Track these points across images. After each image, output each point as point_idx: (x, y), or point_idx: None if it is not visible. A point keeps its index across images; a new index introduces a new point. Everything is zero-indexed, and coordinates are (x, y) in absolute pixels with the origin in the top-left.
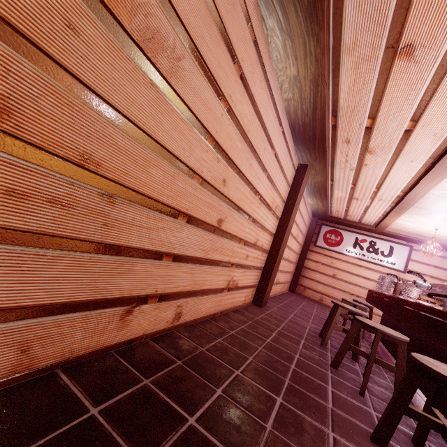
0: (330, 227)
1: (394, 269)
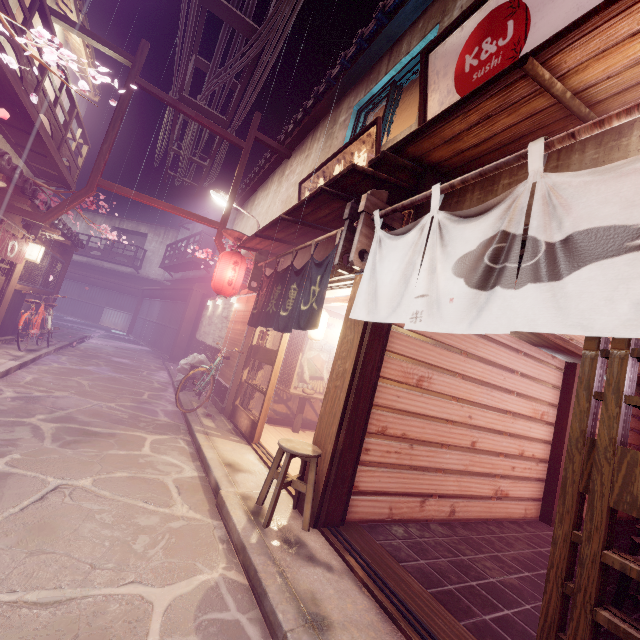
0: None
1: None
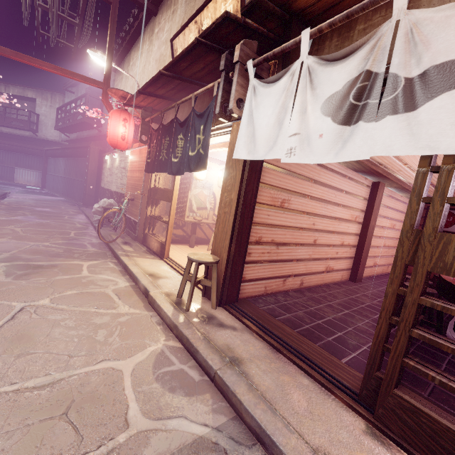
0: None
1: None
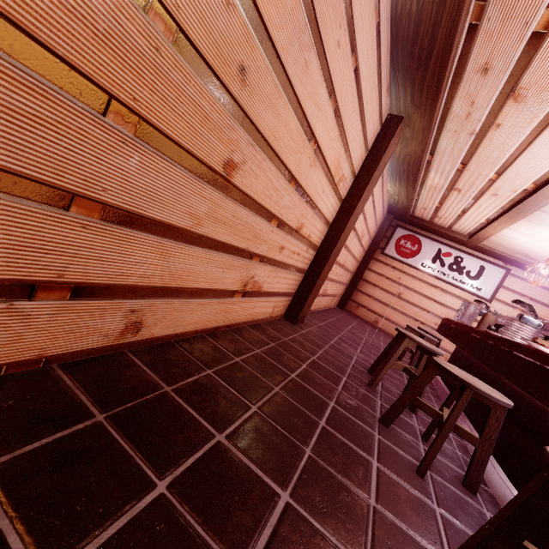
0: (408, 231)
1: (478, 296)
